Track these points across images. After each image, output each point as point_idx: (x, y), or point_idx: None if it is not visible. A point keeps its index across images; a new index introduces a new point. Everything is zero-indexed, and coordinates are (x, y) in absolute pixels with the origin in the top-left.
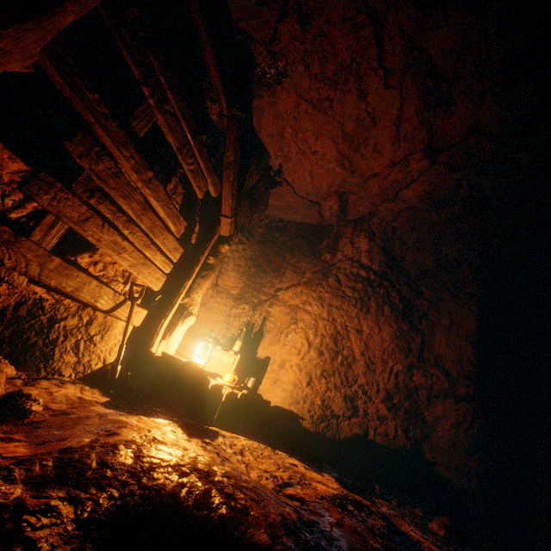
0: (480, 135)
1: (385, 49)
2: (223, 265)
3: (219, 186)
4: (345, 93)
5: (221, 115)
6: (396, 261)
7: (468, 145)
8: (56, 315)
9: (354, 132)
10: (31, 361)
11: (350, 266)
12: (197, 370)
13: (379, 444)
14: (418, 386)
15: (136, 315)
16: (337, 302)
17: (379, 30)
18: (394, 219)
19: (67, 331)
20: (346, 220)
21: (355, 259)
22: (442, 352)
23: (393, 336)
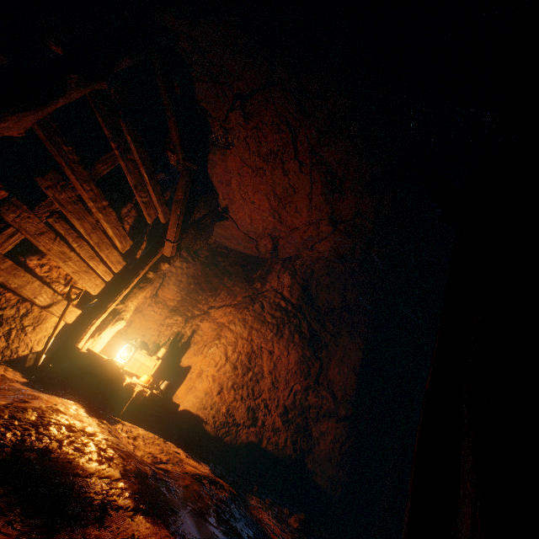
0: (363, 218)
1: (298, 149)
2: (166, 279)
3: (169, 215)
4: (274, 168)
5: (178, 163)
6: (312, 298)
7: (356, 223)
8: None
9: (281, 195)
10: None
11: (275, 296)
12: (115, 367)
13: (269, 452)
14: (311, 405)
15: (70, 313)
16: (257, 325)
17: (294, 137)
18: (313, 264)
19: (3, 319)
20: (278, 258)
21: (279, 291)
22: (334, 378)
23: (298, 360)
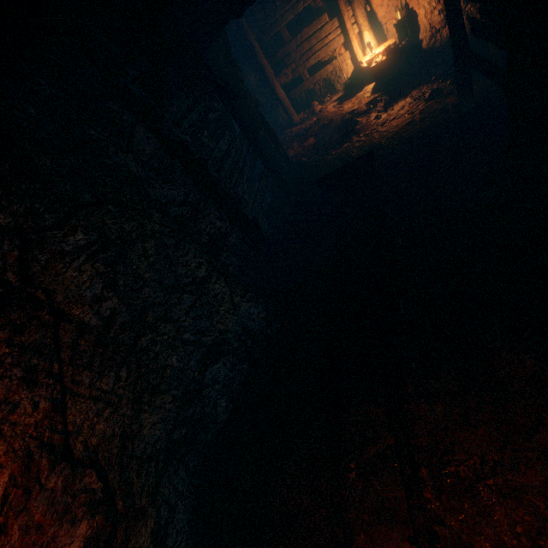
0: None
1: None
2: None
3: None
4: None
5: None
6: None
7: None
8: (329, 79)
9: None
10: (333, 92)
11: None
12: (359, 68)
13: None
14: None
15: (345, 58)
16: None
17: None
18: None
19: (333, 80)
20: None
21: None
22: None
23: None
